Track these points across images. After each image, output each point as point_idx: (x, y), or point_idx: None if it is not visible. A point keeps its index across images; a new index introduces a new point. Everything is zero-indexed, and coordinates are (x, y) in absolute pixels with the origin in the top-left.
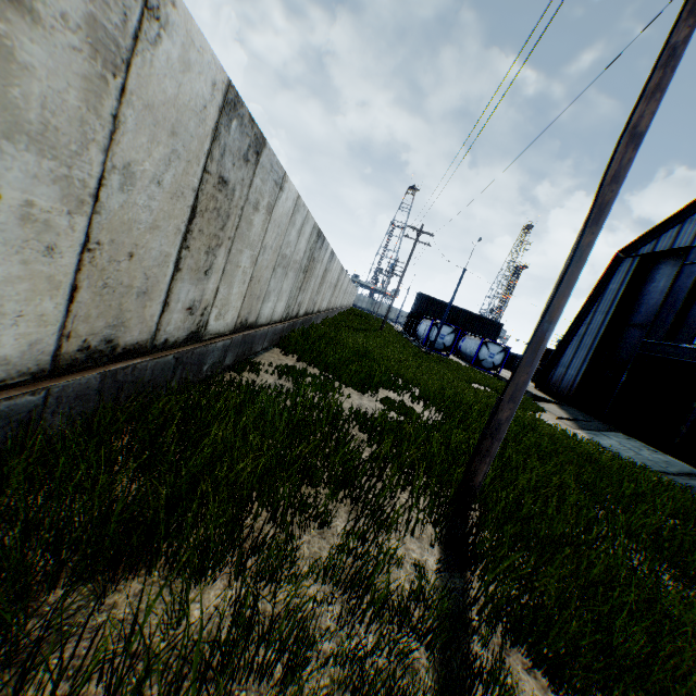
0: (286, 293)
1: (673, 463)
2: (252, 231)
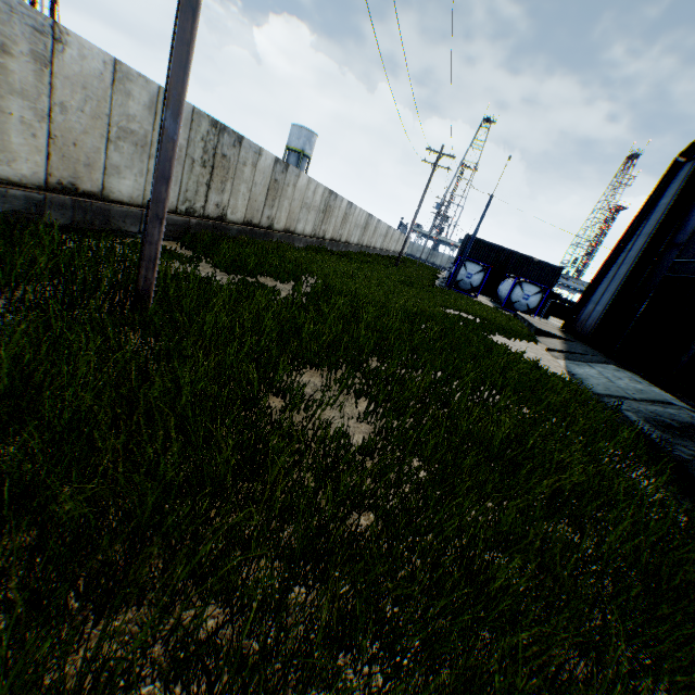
0: None
1: (648, 392)
2: (15, 78)
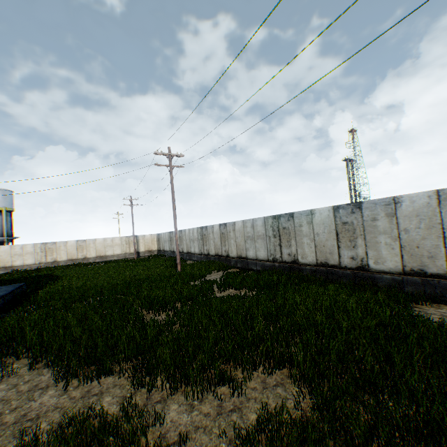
0: (262, 248)
1: None
2: (231, 236)
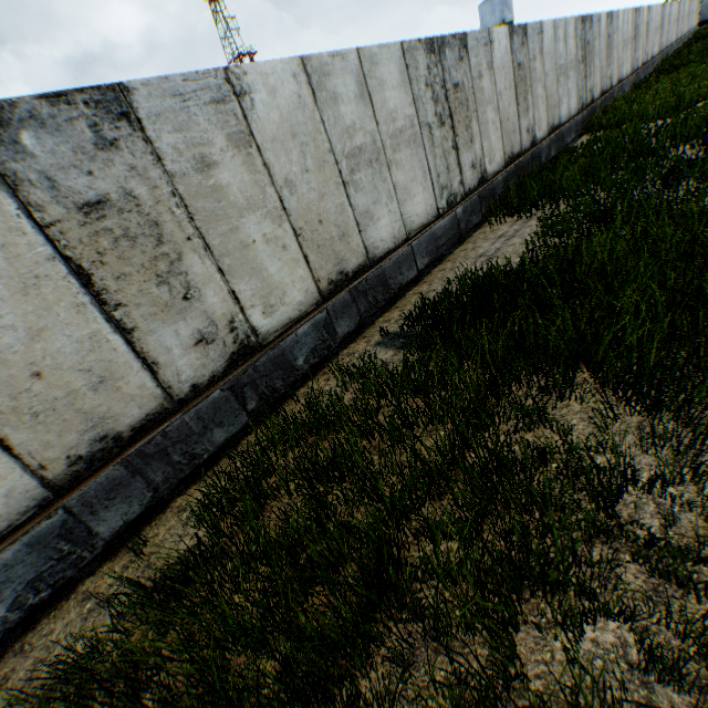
0: (572, 91)
1: None
2: (537, 73)
